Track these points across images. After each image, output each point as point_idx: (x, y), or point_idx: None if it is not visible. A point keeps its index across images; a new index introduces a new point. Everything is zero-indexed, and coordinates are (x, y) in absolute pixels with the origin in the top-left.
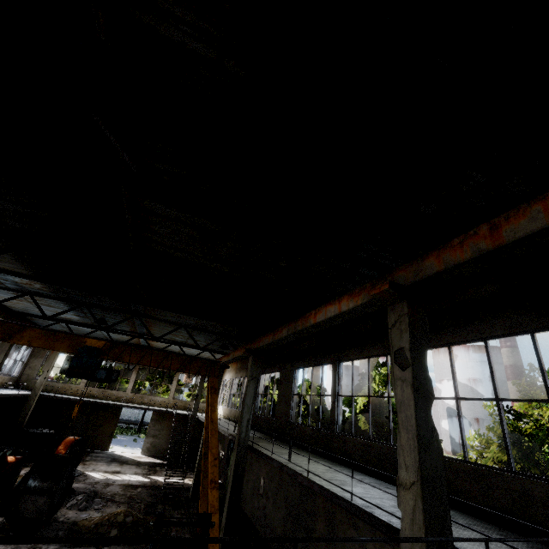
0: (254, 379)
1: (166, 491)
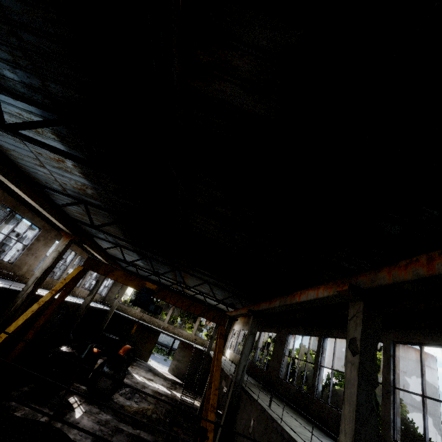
0: (252, 334)
1: (181, 405)
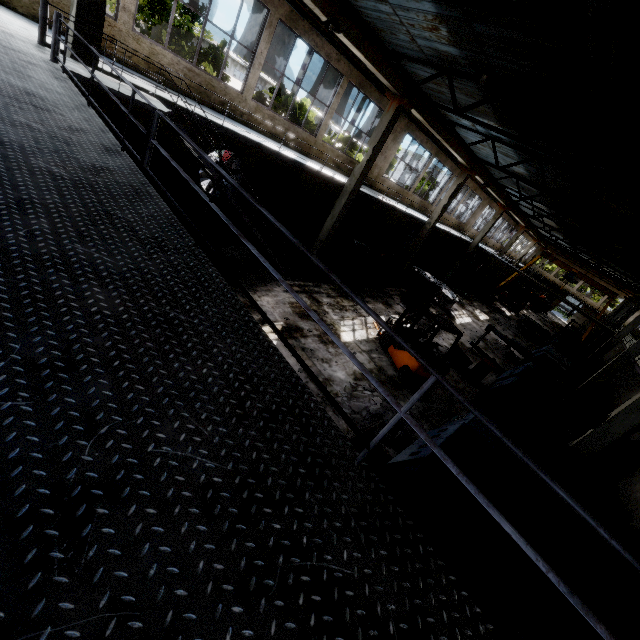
0: (629, 307)
1: None
